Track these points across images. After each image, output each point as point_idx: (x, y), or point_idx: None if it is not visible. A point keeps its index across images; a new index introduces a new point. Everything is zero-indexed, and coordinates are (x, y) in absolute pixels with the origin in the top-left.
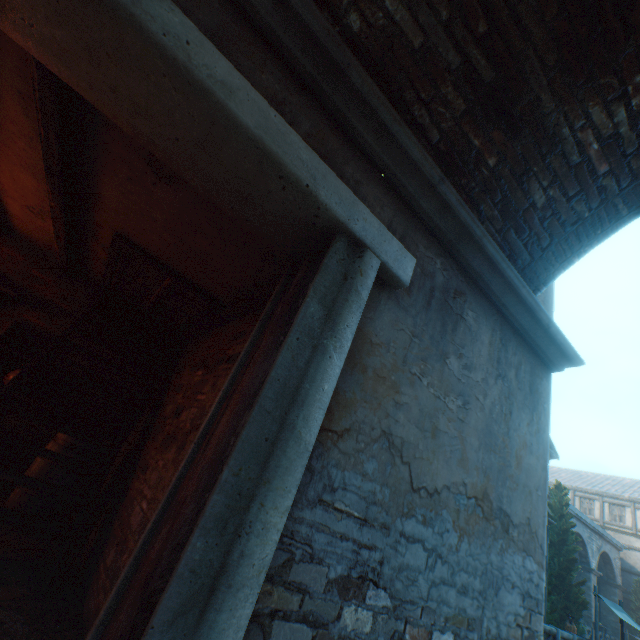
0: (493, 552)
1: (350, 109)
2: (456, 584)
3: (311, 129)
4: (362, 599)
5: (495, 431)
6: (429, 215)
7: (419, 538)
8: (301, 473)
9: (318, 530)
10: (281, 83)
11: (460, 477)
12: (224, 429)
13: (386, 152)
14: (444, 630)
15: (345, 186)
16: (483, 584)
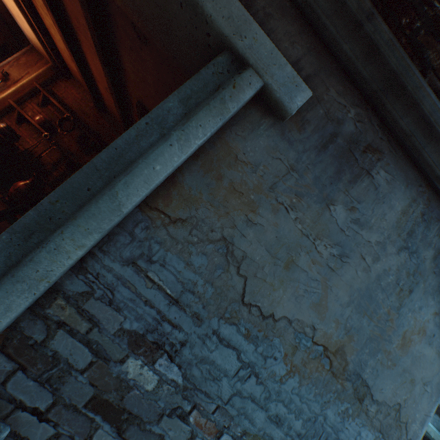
0: (332, 409)
1: None
2: (269, 410)
3: None
4: (151, 361)
5: (379, 299)
6: (351, 60)
7: (235, 347)
8: (107, 225)
9: (124, 285)
10: None
11: (310, 319)
12: None
13: None
14: None
15: (240, 5)
16: (306, 430)
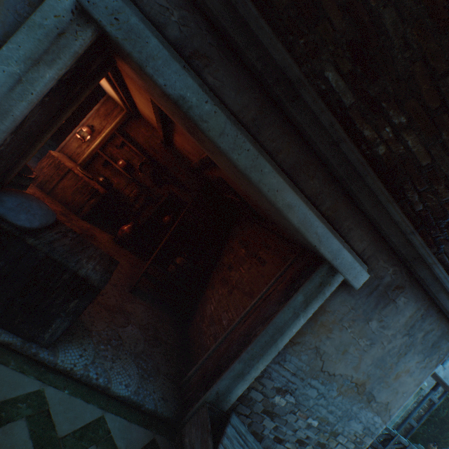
0: (355, 406)
1: (360, 192)
2: (328, 408)
3: (330, 204)
4: (284, 396)
5: (387, 360)
6: (395, 245)
7: (316, 387)
8: (274, 356)
9: (275, 371)
10: (321, 182)
11: (351, 373)
12: (251, 323)
13: (377, 213)
14: (314, 419)
15: (337, 242)
16: (342, 414)
